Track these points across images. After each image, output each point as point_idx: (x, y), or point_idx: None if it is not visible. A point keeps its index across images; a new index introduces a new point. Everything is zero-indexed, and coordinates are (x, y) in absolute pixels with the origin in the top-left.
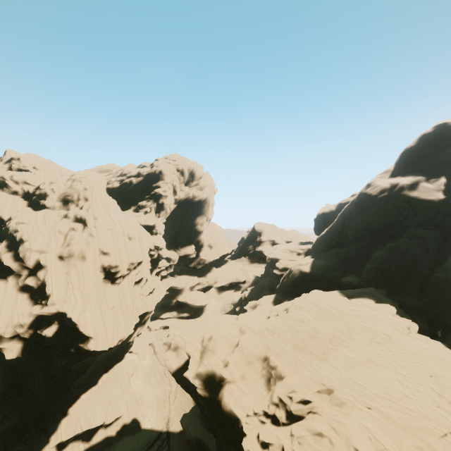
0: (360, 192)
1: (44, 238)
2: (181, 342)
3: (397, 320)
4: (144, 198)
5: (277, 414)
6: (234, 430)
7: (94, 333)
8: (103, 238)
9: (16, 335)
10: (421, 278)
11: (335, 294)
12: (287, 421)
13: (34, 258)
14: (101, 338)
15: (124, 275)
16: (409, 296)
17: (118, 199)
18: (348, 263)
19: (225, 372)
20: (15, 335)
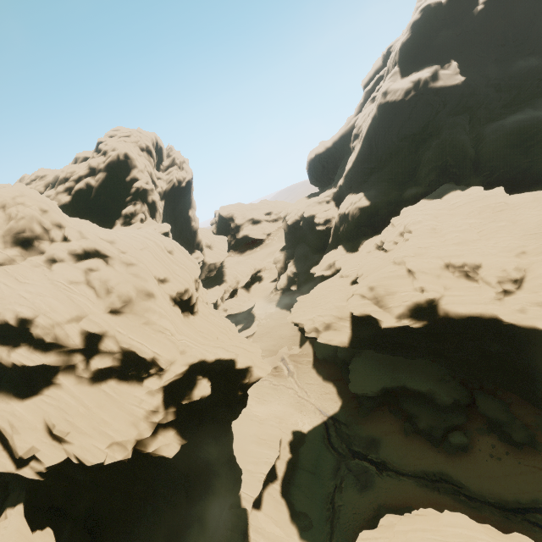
0: (378, 104)
1: (60, 300)
2: (328, 319)
3: (495, 191)
4: (124, 203)
5: (506, 287)
6: (479, 323)
7: (250, 361)
8: (147, 262)
9: (156, 427)
10: (472, 160)
11: (425, 202)
12: (517, 285)
13: (74, 332)
14: (258, 362)
15: (196, 298)
16: (471, 178)
17: (83, 218)
18: (397, 180)
19: (429, 294)
20: (155, 428)
